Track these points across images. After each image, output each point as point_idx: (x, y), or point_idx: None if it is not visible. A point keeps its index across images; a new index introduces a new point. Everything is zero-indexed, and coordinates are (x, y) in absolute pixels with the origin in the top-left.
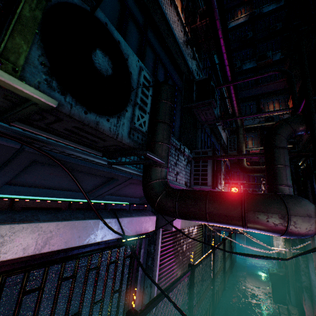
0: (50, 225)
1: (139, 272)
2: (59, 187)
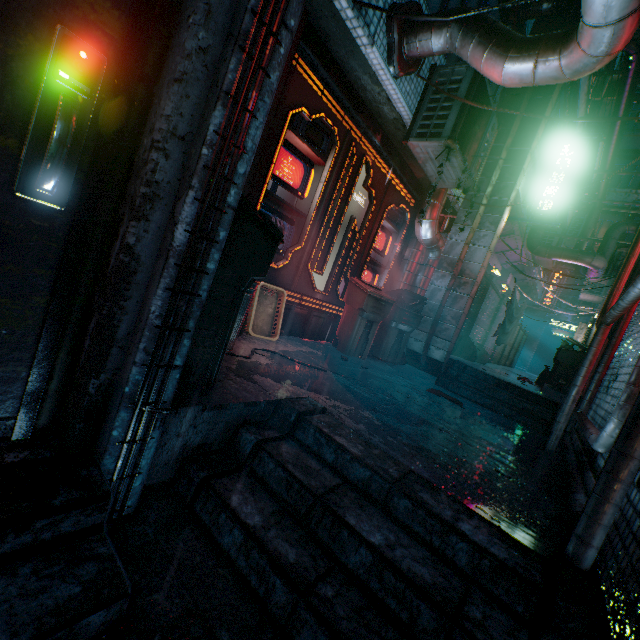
0: None
1: None
2: None
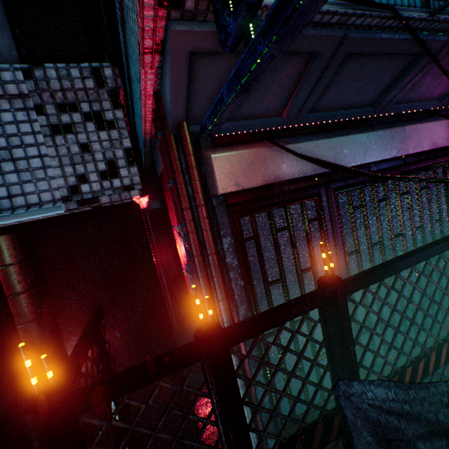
0: (361, 137)
1: None
2: (345, 104)
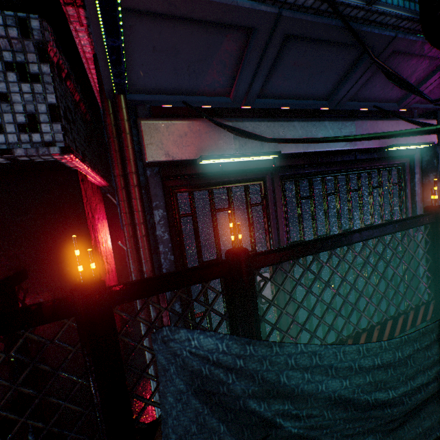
0: (307, 125)
1: (416, 203)
2: (297, 93)
